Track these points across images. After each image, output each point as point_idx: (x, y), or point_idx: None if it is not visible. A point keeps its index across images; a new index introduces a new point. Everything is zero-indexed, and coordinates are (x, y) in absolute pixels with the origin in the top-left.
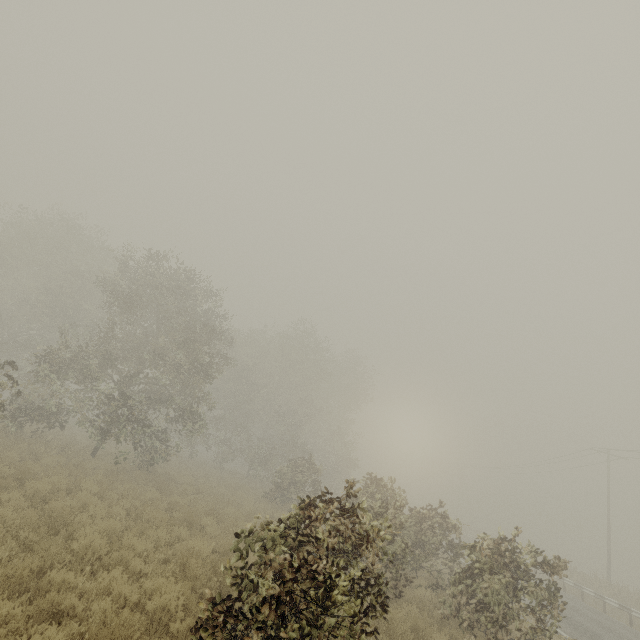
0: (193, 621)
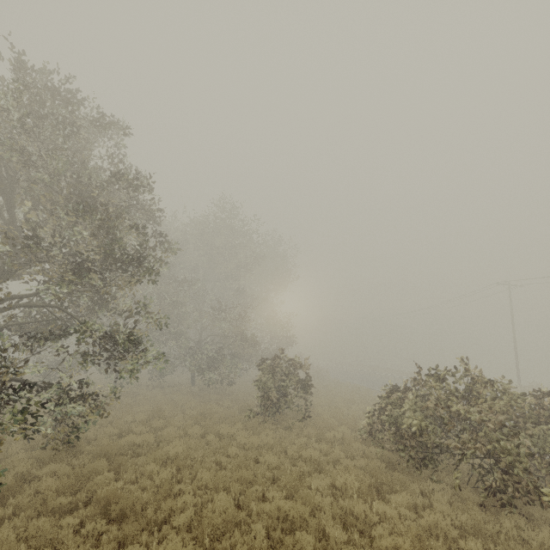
0: None
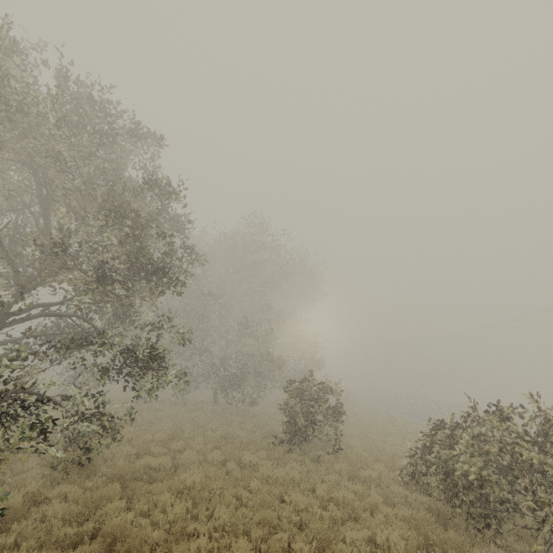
0: None
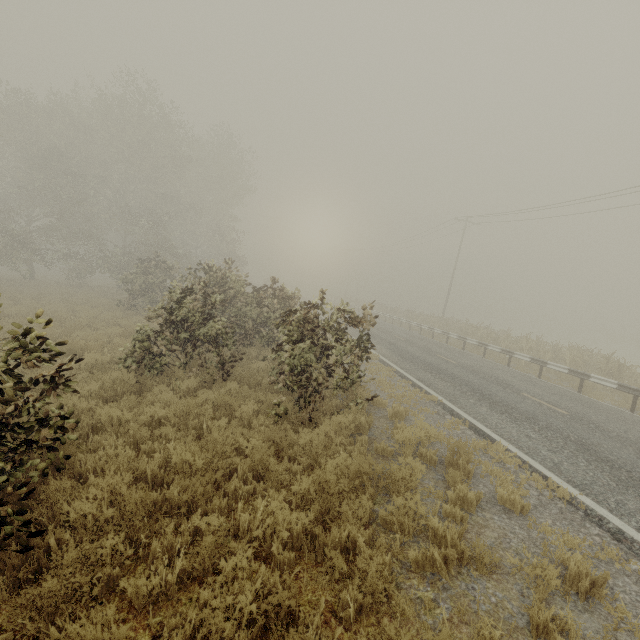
0: None
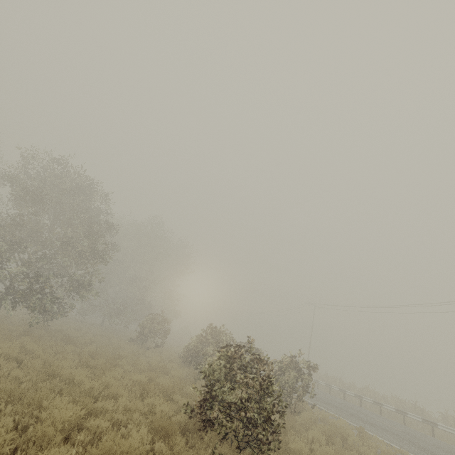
0: (183, 414)
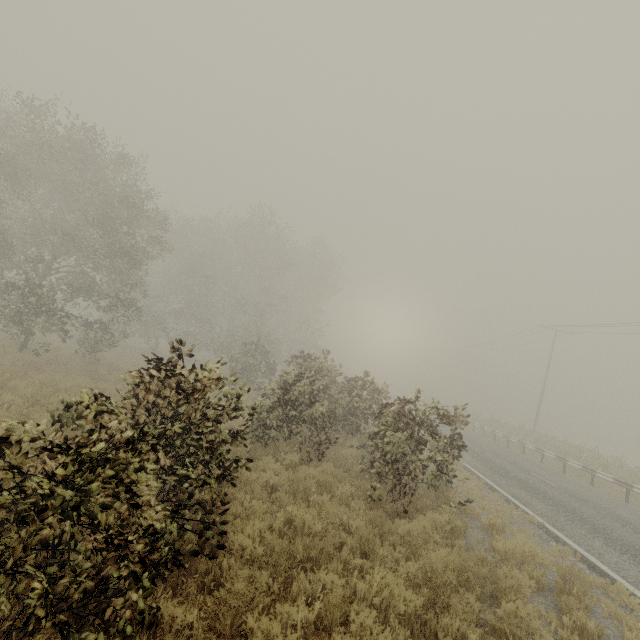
0: None
